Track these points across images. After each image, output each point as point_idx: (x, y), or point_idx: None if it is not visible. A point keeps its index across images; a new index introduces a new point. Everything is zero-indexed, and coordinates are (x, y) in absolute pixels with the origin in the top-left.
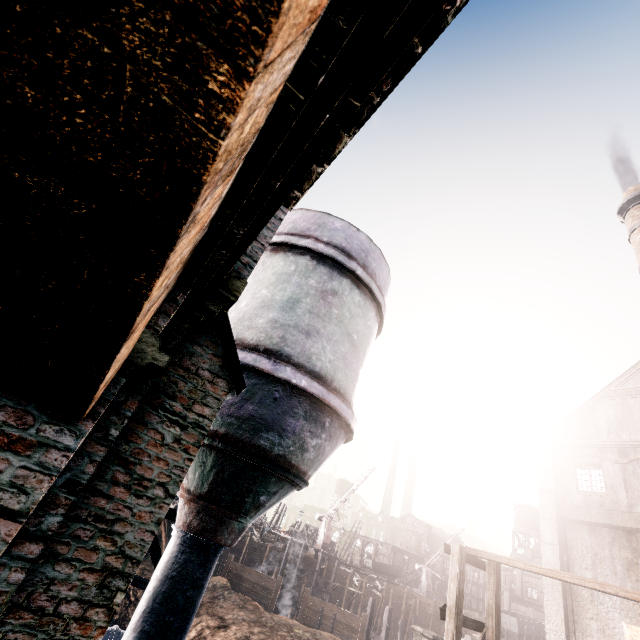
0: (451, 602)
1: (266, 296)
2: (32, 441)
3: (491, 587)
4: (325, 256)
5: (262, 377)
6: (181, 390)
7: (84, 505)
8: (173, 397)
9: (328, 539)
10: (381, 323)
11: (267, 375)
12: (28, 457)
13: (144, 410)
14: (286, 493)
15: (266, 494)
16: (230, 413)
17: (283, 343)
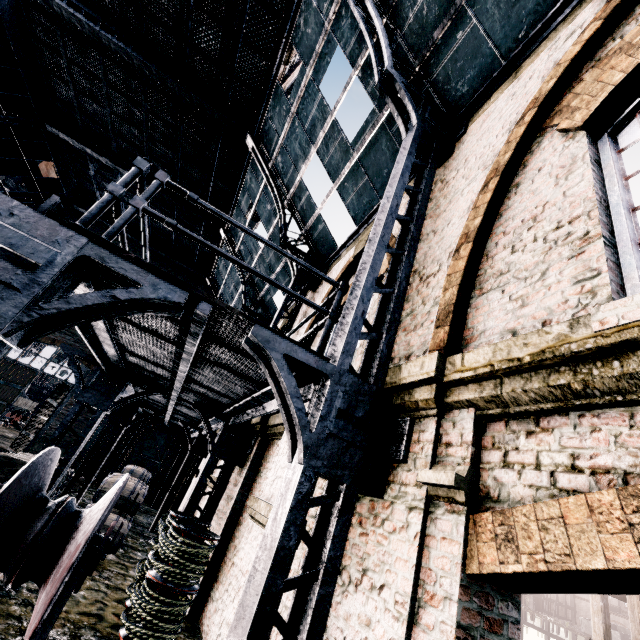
0: (598, 637)
1: None
2: (499, 620)
3: (636, 621)
4: None
5: None
6: None
7: None
8: None
9: None
10: None
11: None
12: (502, 635)
13: None
14: None
15: None
16: None
17: None
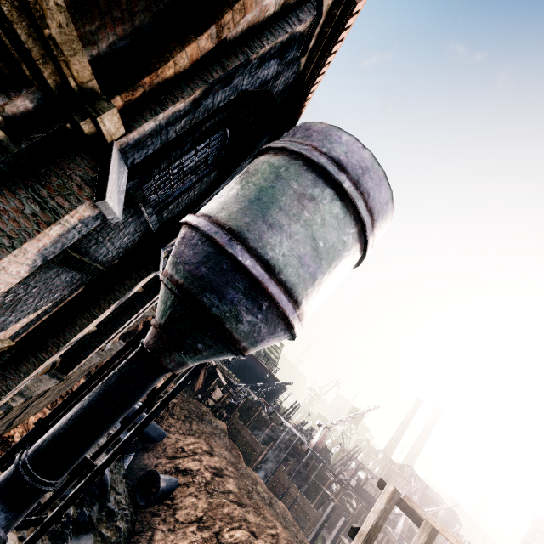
0: (365, 528)
1: (250, 188)
2: None
3: None
4: (316, 164)
5: (218, 248)
6: (52, 182)
7: None
8: (44, 185)
9: (321, 444)
10: (365, 245)
11: (222, 248)
12: None
13: (18, 185)
14: (222, 352)
15: (203, 343)
16: (189, 270)
17: (246, 227)
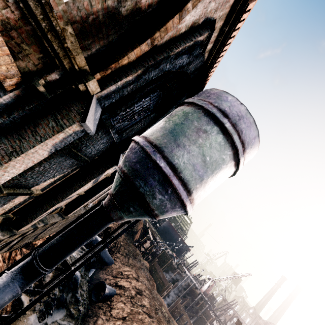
0: None
1: (170, 124)
2: None
3: None
4: (209, 112)
5: (147, 155)
6: (63, 113)
7: (19, 129)
8: (59, 113)
9: (208, 291)
10: (238, 163)
11: (149, 155)
12: None
13: (49, 113)
14: (143, 214)
15: (133, 208)
16: (131, 165)
17: (164, 145)
